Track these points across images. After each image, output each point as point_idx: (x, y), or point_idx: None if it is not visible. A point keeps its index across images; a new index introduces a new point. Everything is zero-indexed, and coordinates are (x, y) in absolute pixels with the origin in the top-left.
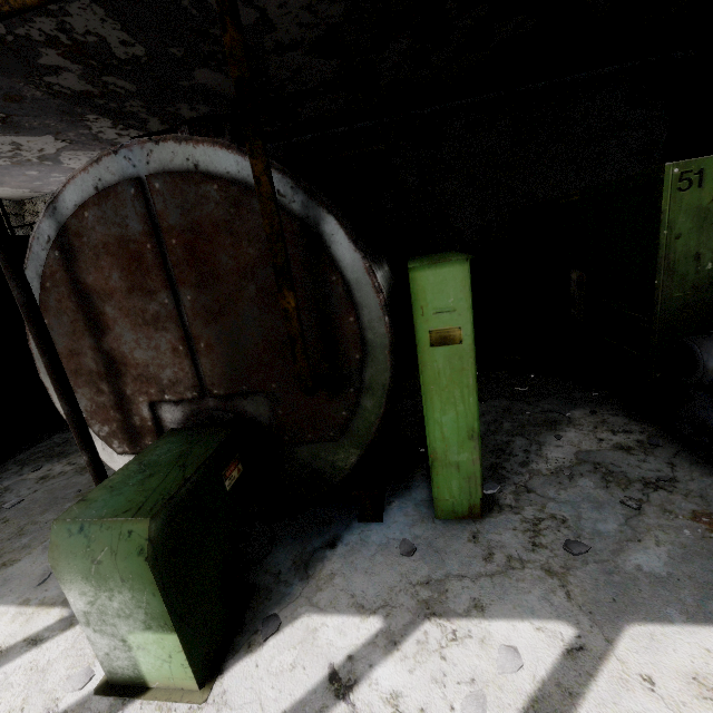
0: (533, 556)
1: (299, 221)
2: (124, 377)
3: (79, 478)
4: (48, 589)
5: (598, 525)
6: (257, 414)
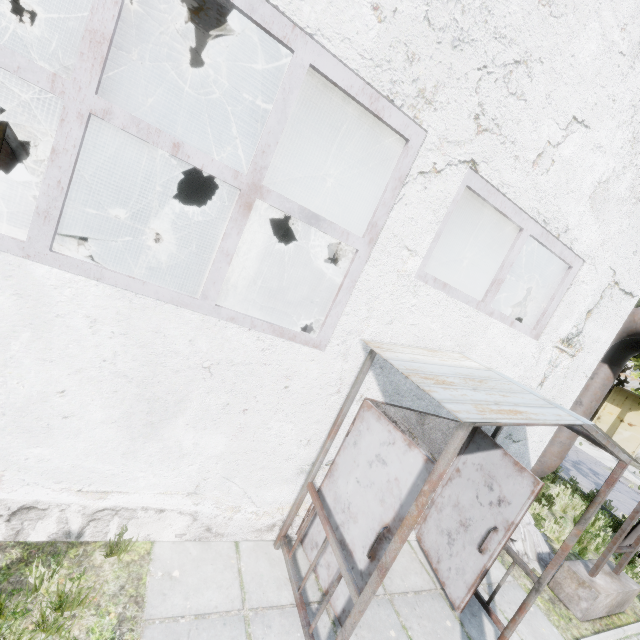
0: None
1: (12, 150)
2: None
3: None
4: None
5: None
6: None
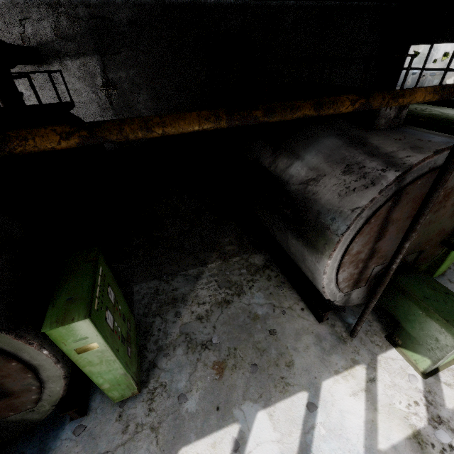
0: None
1: None
2: (373, 258)
3: (230, 310)
4: (337, 363)
5: None
6: (409, 259)
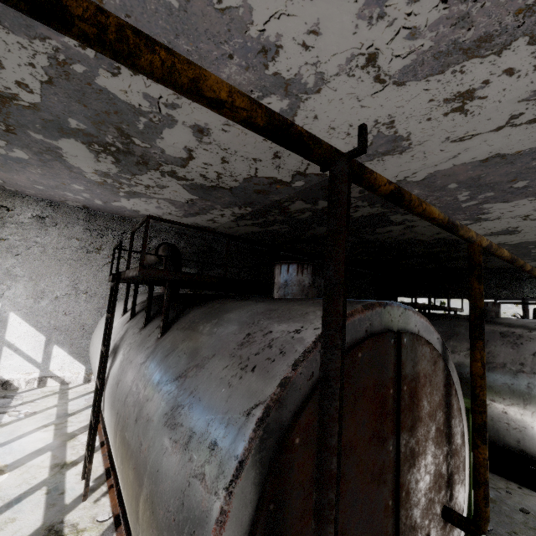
0: None
1: None
2: None
3: None
4: None
5: None
6: None
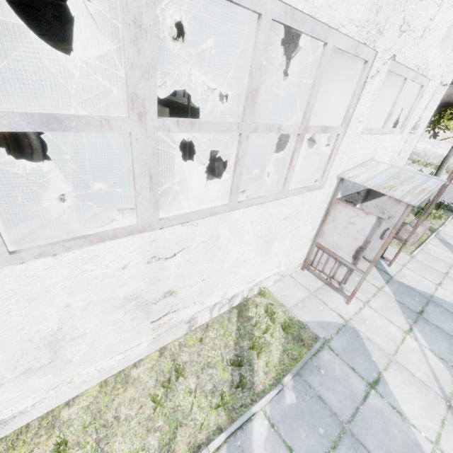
0: (92, 203)
1: (2, 107)
2: None
3: None
4: None
5: (109, 196)
6: None
